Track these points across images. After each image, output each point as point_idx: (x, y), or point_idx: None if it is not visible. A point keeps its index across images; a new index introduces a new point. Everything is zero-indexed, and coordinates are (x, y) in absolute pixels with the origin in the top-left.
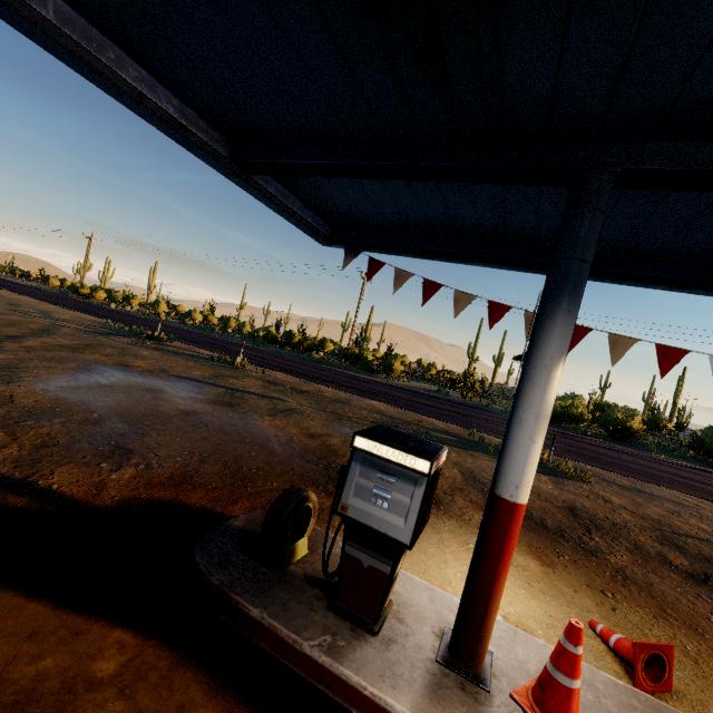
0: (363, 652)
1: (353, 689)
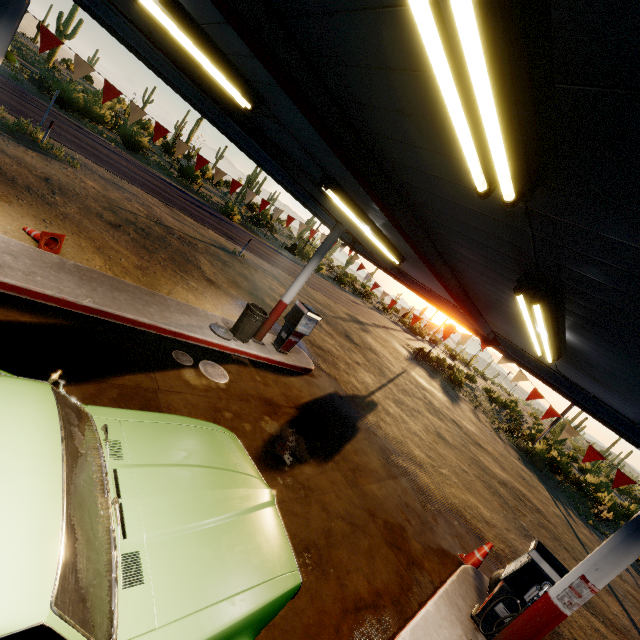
0: None
1: None
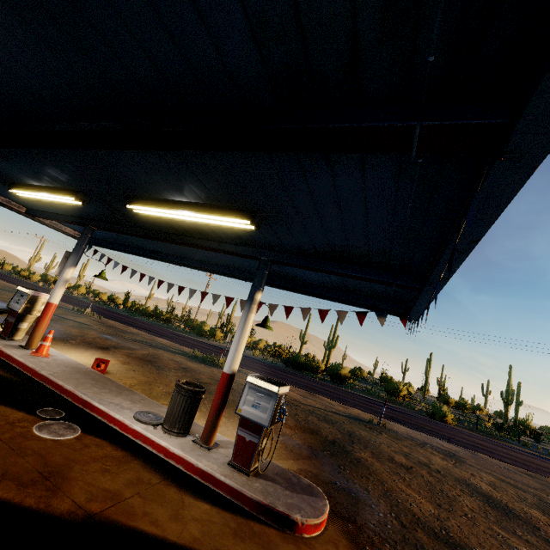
0: None
1: None
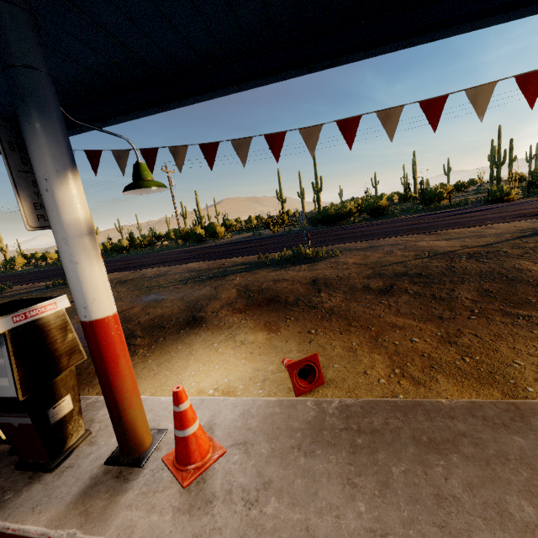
0: (29, 493)
1: (1, 533)
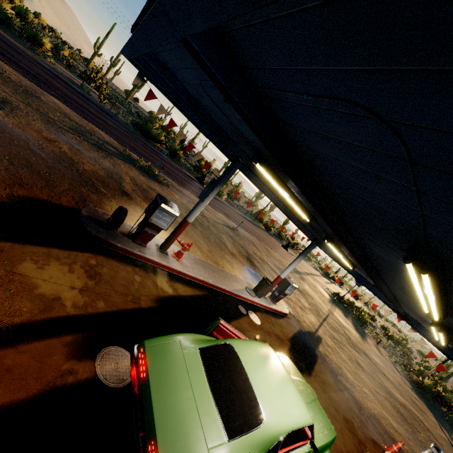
0: (146, 251)
1: (147, 258)
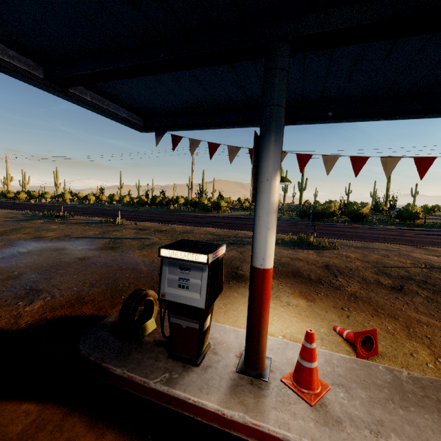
0: (189, 378)
1: (182, 401)
